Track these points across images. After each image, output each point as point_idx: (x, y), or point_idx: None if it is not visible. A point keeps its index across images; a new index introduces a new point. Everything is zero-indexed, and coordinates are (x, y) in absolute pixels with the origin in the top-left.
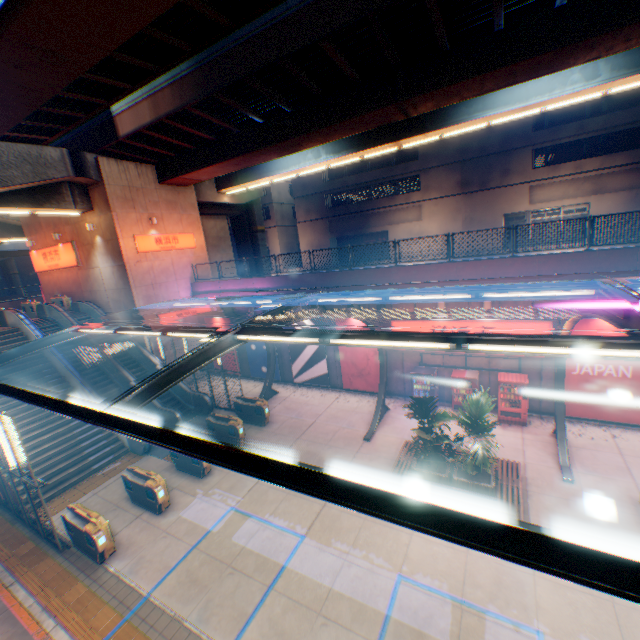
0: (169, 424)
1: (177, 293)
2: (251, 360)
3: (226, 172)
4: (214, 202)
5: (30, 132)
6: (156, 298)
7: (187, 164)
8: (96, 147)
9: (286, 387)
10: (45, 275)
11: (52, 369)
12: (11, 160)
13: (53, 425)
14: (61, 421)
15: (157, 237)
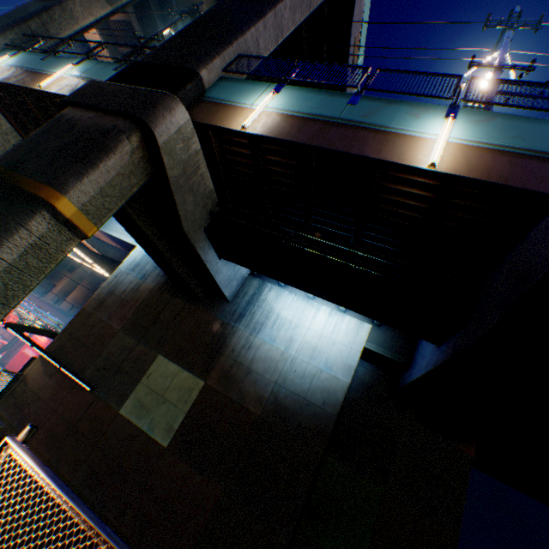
0: None
1: None
2: None
3: None
4: None
5: None
6: None
7: None
8: None
9: None
10: None
11: None
12: None
13: None
14: None
15: None
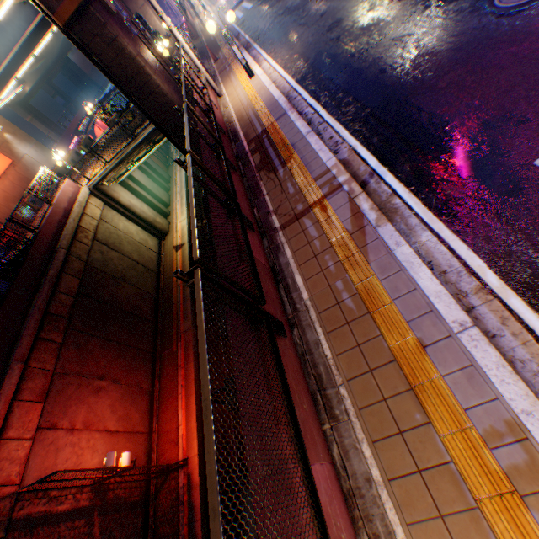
0: None
1: None
2: None
3: None
4: None
5: None
6: None
7: None
8: None
9: None
10: None
11: None
12: None
13: None
14: None
15: None
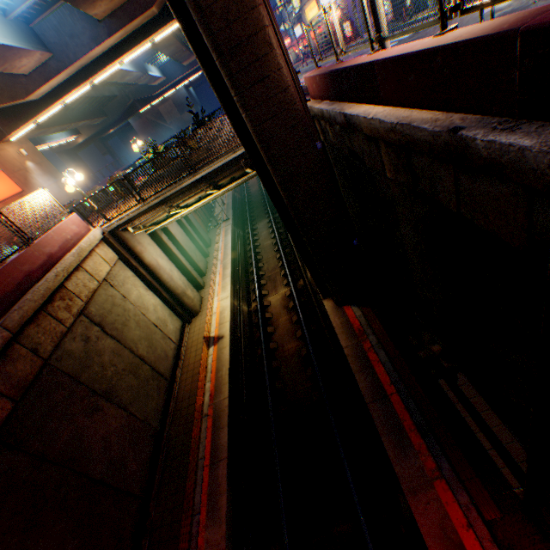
0: None
1: None
2: None
3: None
4: None
5: None
6: None
7: None
8: None
9: None
10: None
11: None
12: None
13: None
14: None
15: None
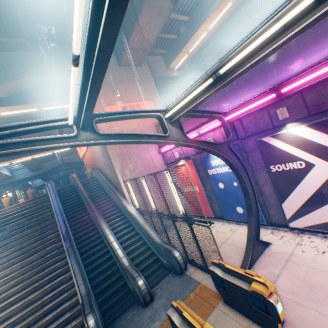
0: (135, 290)
1: (145, 149)
2: (220, 200)
3: (161, 21)
4: (165, 77)
5: (8, 37)
6: (128, 155)
7: (128, 29)
8: (66, 46)
9: (277, 234)
10: (84, 160)
11: (54, 224)
12: (3, 64)
13: (29, 288)
14: (38, 283)
15: (122, 106)
